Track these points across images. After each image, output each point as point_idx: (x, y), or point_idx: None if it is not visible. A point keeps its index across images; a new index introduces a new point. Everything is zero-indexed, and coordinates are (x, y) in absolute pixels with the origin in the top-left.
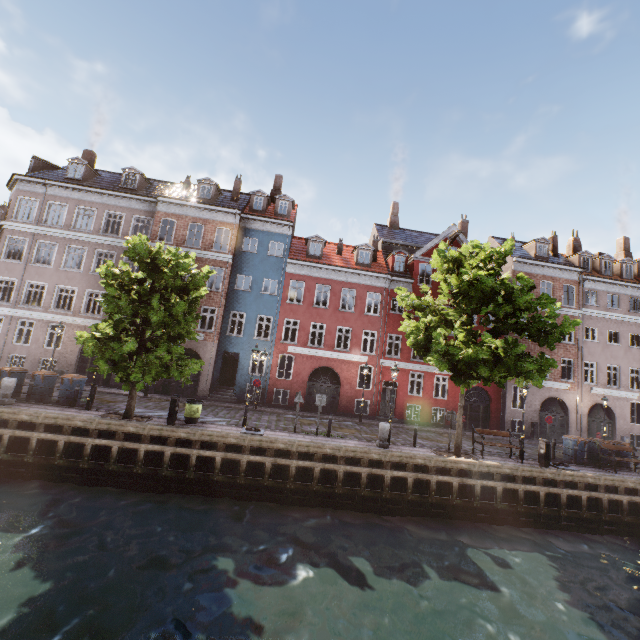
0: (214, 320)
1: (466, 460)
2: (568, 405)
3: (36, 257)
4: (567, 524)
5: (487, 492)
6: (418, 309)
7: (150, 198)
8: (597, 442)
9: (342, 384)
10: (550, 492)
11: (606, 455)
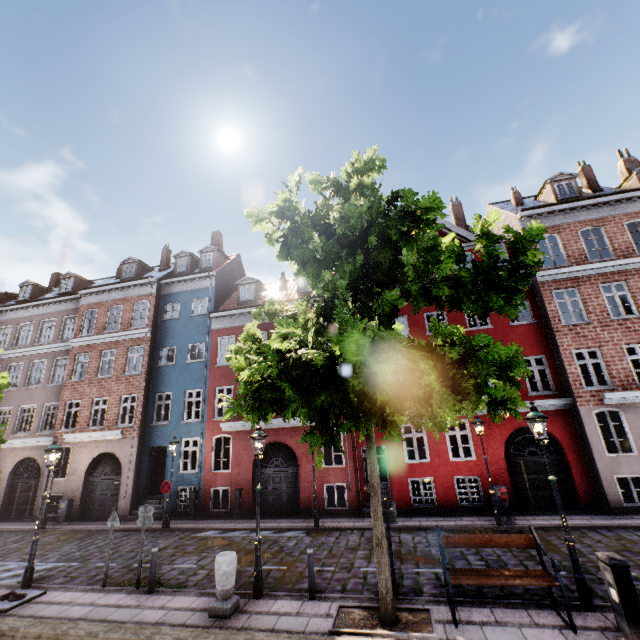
0: (135, 410)
1: None
2: None
3: None
4: None
5: None
6: None
7: (76, 295)
8: None
9: (300, 464)
10: None
11: None
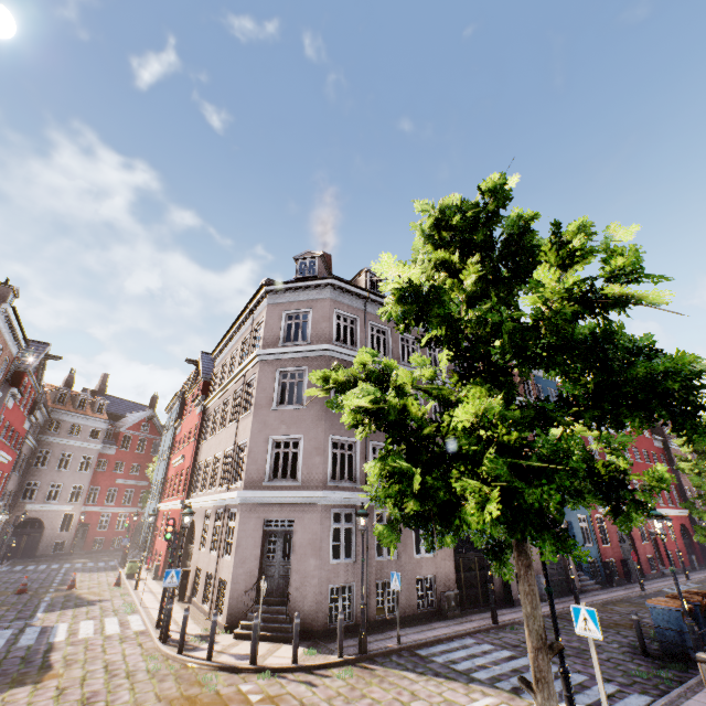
0: None
1: None
2: None
3: None
4: None
5: None
6: None
7: None
8: None
9: (635, 541)
10: None
11: None
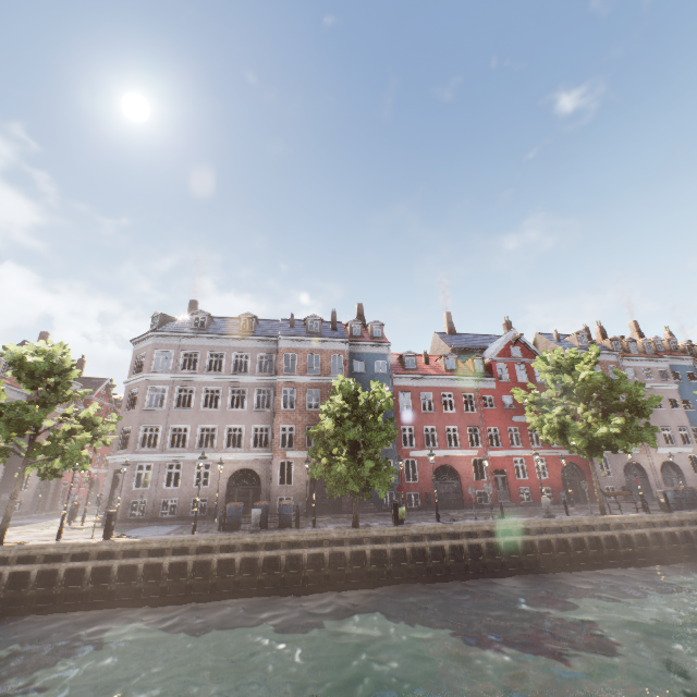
0: None
1: (617, 516)
2: (644, 466)
3: (176, 402)
4: None
5: (638, 540)
6: (536, 403)
7: (271, 337)
8: (691, 488)
9: (462, 478)
10: (680, 531)
11: None
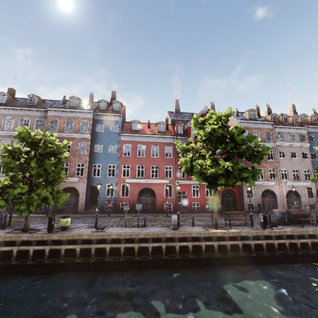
0: (84, 170)
1: (220, 231)
2: (275, 193)
3: None
4: (280, 259)
5: (234, 247)
6: (187, 151)
7: (43, 109)
8: (291, 211)
9: (156, 196)
10: (269, 243)
11: (297, 217)
